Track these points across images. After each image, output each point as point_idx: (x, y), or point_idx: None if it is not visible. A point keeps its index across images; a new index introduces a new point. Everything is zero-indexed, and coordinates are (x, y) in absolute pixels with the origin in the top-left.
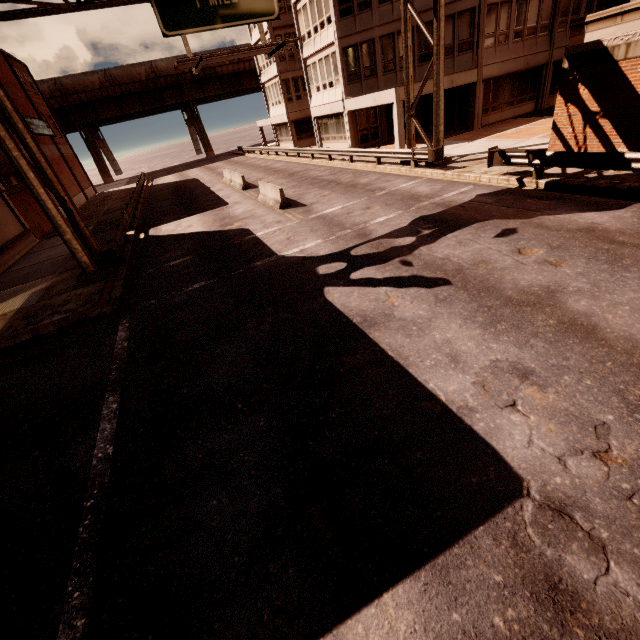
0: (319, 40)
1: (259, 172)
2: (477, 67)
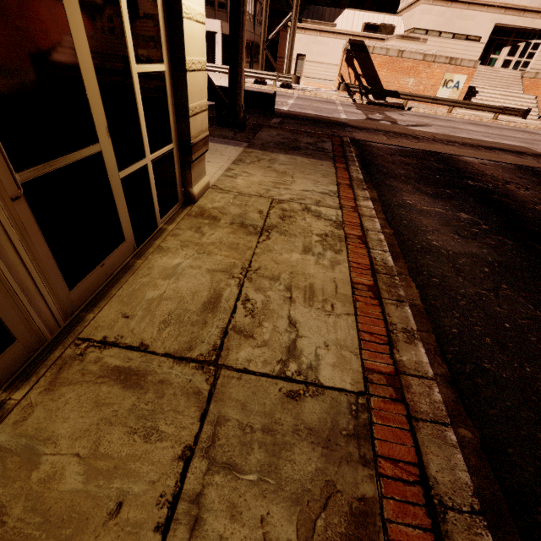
0: None
1: None
2: None
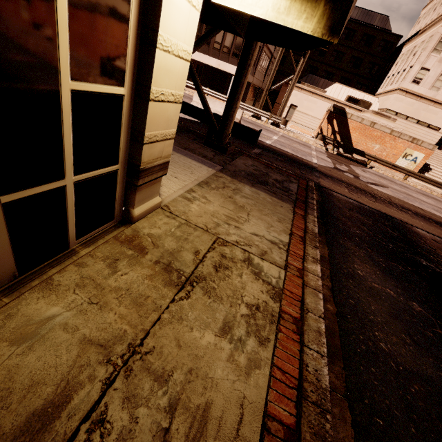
0: None
1: None
2: (254, 76)
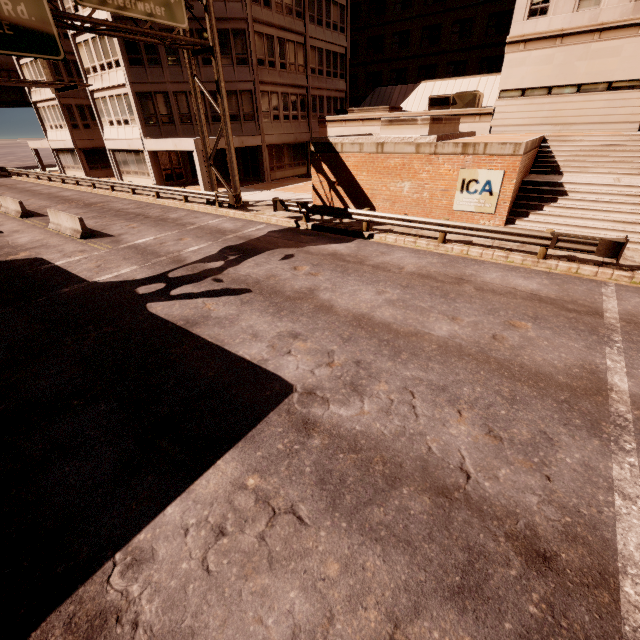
0: (108, 78)
1: (41, 199)
2: (260, 135)
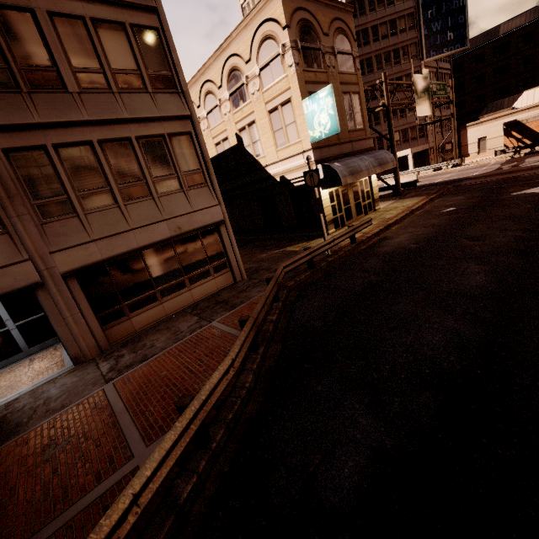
0: None
1: None
2: (428, 143)
